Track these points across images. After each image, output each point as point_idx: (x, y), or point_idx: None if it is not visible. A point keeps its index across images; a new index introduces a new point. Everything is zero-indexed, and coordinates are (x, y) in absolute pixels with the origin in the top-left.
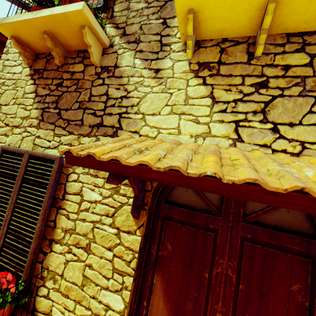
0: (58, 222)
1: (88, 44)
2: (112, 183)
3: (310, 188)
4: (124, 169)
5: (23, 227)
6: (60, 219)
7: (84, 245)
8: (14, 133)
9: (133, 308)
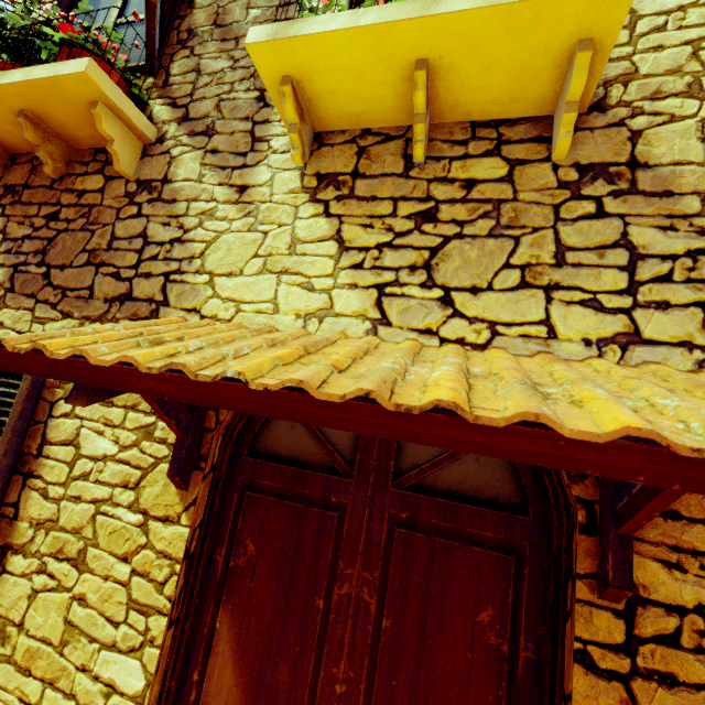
0: (24, 506)
1: (107, 137)
2: (75, 403)
3: (384, 393)
4: (96, 373)
5: None
6: (29, 499)
7: (74, 554)
8: None
9: (169, 689)
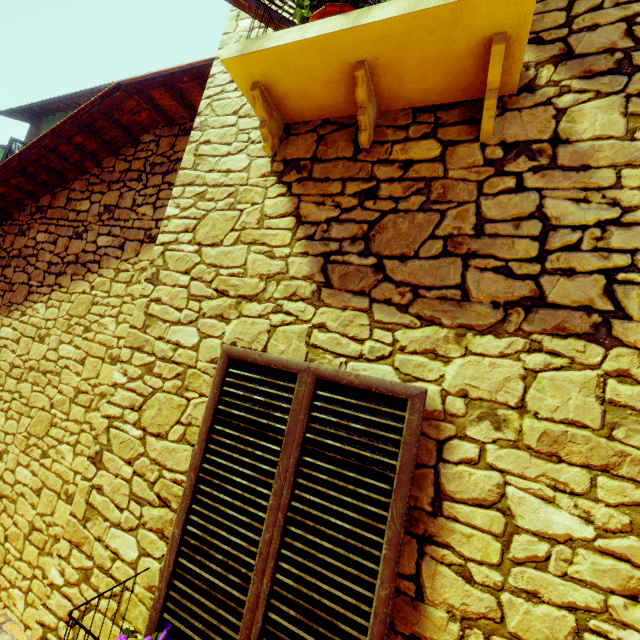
0: (430, 584)
1: (489, 85)
2: None
3: None
4: None
5: (326, 589)
6: (436, 576)
7: None
8: (245, 314)
9: None
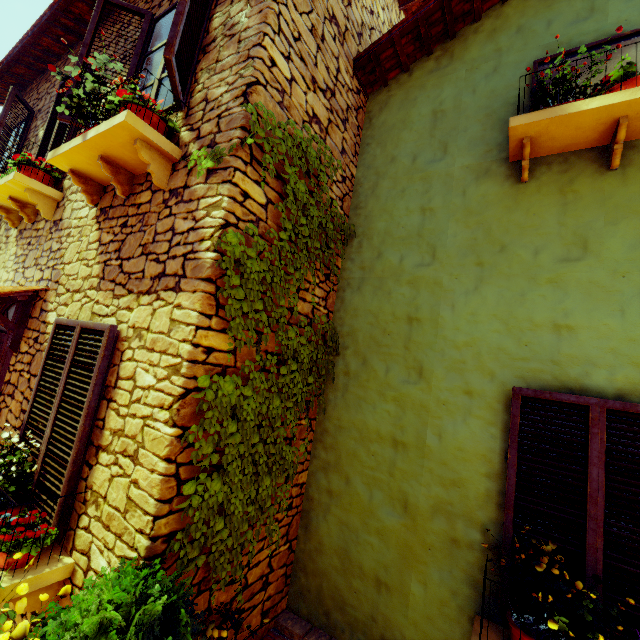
0: None
1: None
2: None
3: None
4: None
5: None
6: None
7: None
8: None
9: None
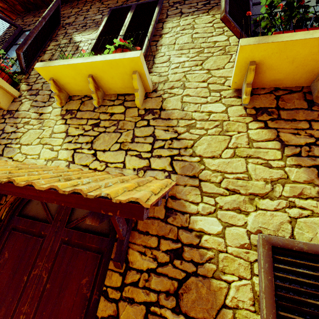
0: None
1: None
2: None
3: (0, 177)
4: None
5: None
6: None
7: None
8: None
9: None
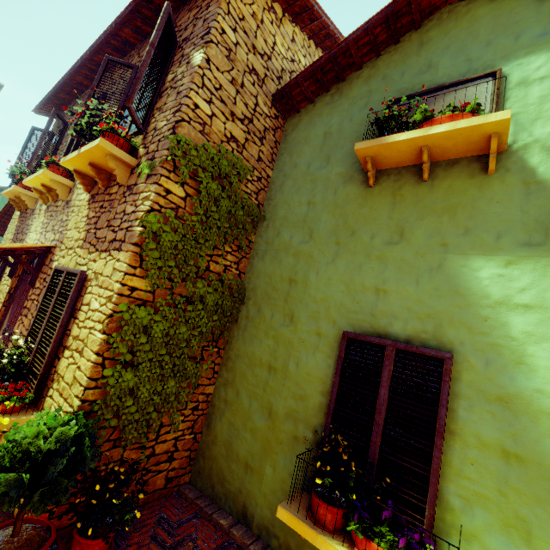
0: None
1: (25, 200)
2: None
3: None
4: None
5: None
6: None
7: None
8: None
9: (3, 319)
